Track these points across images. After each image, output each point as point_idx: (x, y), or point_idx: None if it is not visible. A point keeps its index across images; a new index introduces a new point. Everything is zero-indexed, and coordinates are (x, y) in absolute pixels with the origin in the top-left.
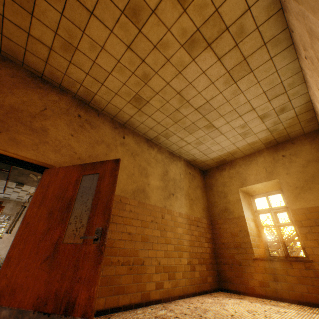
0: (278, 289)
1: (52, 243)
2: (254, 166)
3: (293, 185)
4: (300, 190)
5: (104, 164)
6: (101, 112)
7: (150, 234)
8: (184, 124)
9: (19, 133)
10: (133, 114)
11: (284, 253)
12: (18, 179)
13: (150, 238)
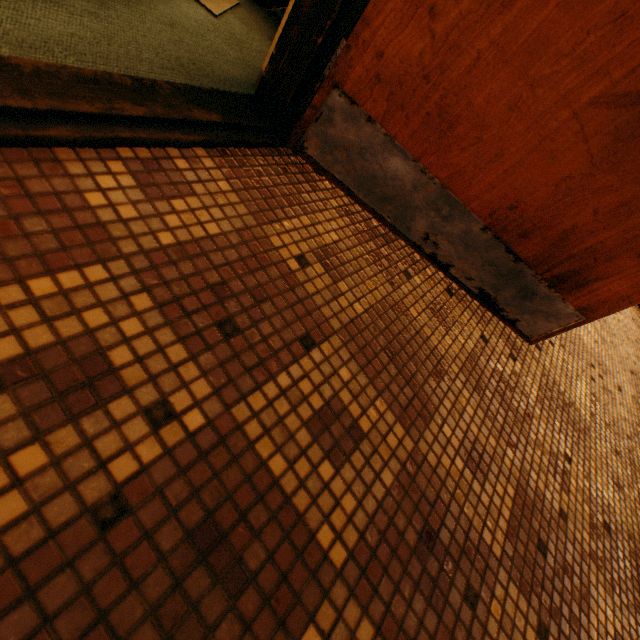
0: None
1: None
2: None
3: None
4: None
5: None
6: None
7: None
8: None
9: None
10: None
11: None
12: None
13: None
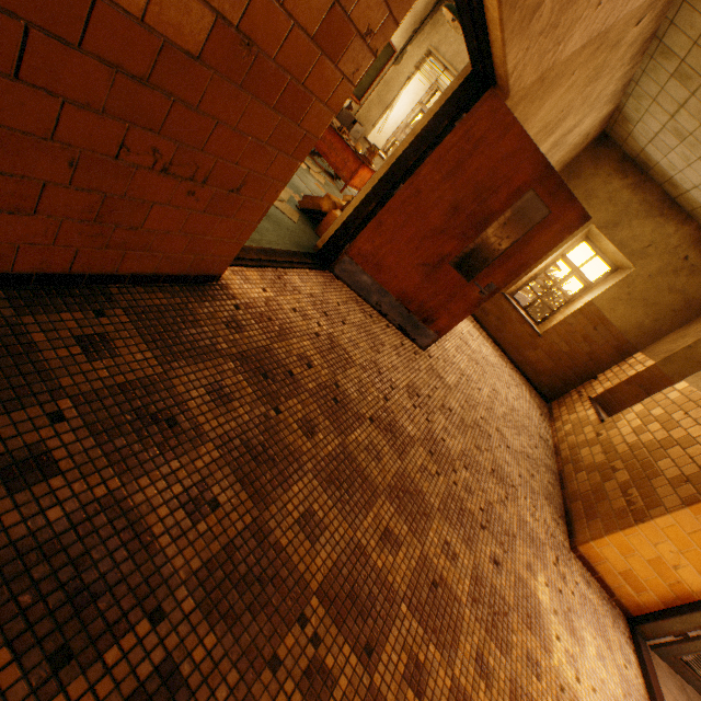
0: (490, 324)
1: (437, 254)
2: (649, 227)
3: (631, 291)
4: (625, 300)
5: (568, 205)
6: None
7: None
8: None
9: None
10: None
11: (527, 307)
12: None
13: None
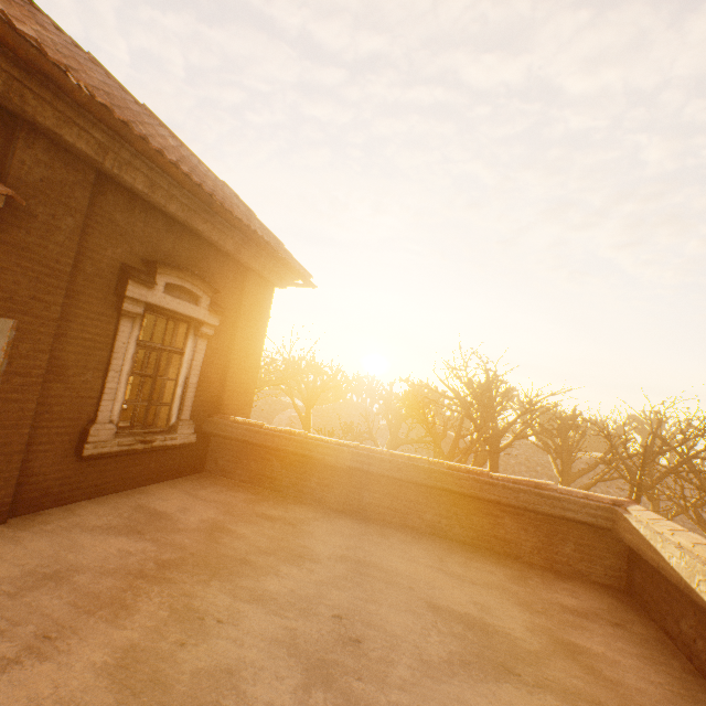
0: None
1: None
2: None
3: None
4: None
5: None
6: None
7: None
8: None
9: None
10: None
11: None
12: None
13: None
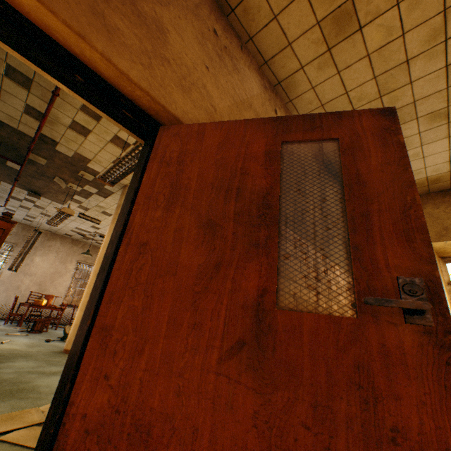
0: None
1: (240, 306)
2: None
3: None
4: None
5: (346, 119)
6: (245, 45)
7: (315, 301)
8: (393, 102)
9: (111, 8)
10: (308, 60)
11: None
12: (32, 184)
13: (315, 308)
